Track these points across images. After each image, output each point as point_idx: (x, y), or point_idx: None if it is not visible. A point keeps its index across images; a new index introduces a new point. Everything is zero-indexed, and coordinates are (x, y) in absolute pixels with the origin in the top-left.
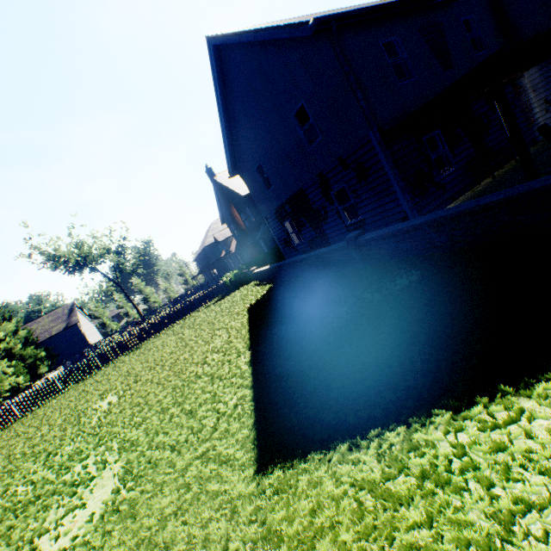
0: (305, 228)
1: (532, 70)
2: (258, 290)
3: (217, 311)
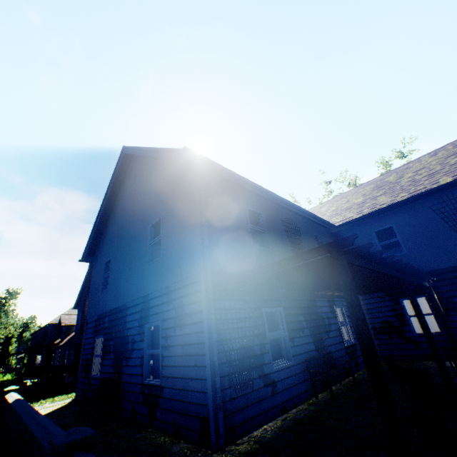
0: (108, 357)
1: (362, 296)
2: None
3: None
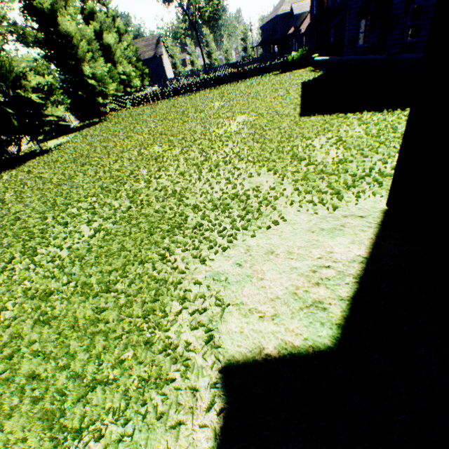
0: (373, 33)
1: None
2: (311, 75)
3: (278, 80)
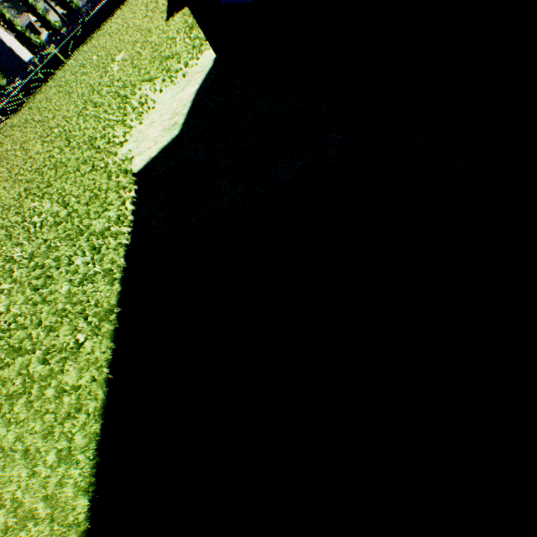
0: None
1: None
2: None
3: None
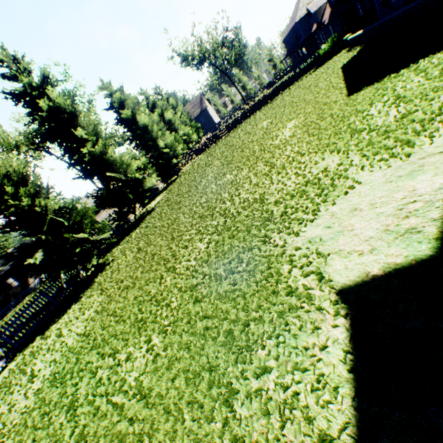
0: None
1: None
2: (349, 55)
3: (315, 77)
